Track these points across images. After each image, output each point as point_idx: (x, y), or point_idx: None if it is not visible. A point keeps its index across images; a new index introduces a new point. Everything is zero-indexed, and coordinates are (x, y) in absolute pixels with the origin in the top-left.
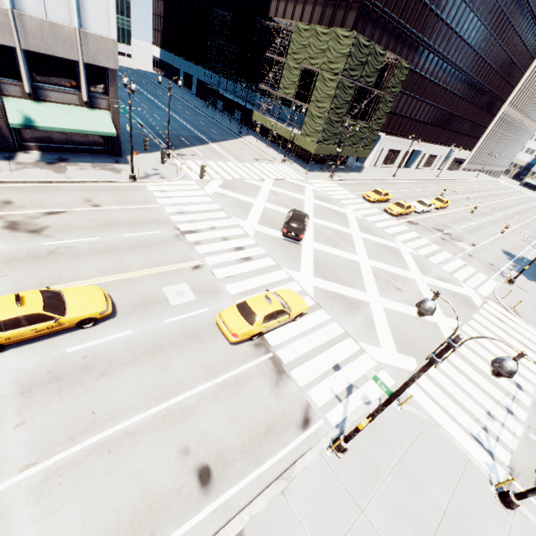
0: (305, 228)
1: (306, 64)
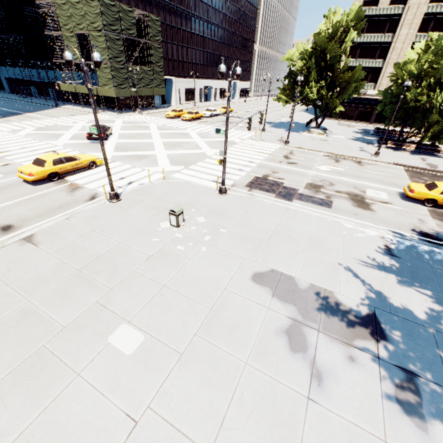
0: (104, 130)
1: (77, 30)
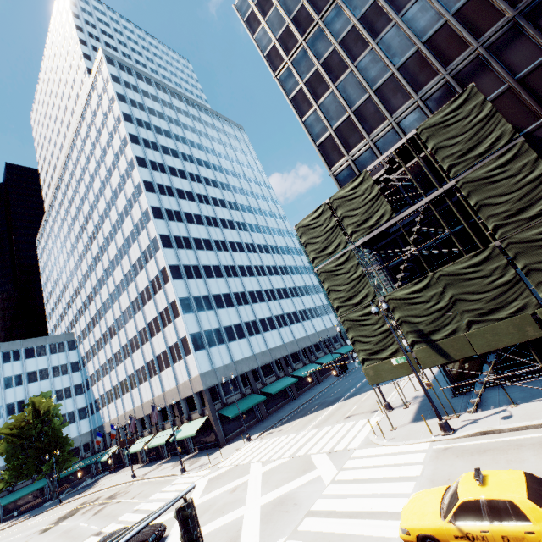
0: None
1: None
